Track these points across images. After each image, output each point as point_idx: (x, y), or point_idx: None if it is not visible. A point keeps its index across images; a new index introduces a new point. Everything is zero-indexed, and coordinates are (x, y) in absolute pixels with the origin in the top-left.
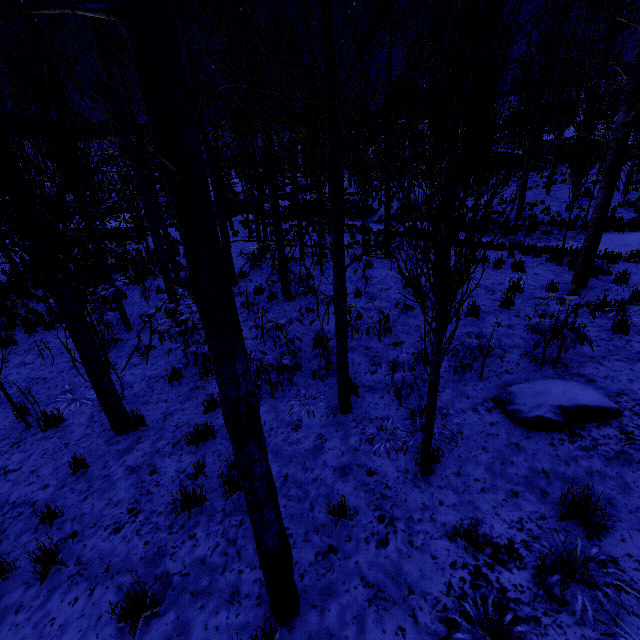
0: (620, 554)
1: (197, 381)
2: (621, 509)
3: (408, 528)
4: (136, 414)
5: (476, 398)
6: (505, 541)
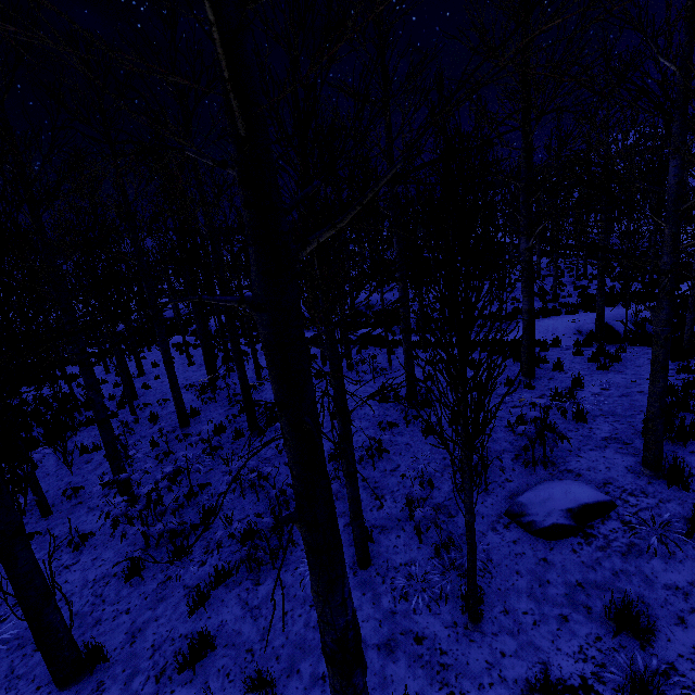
0: (673, 657)
1: (167, 570)
2: (654, 605)
3: None
4: (91, 646)
5: (490, 516)
6: (578, 680)
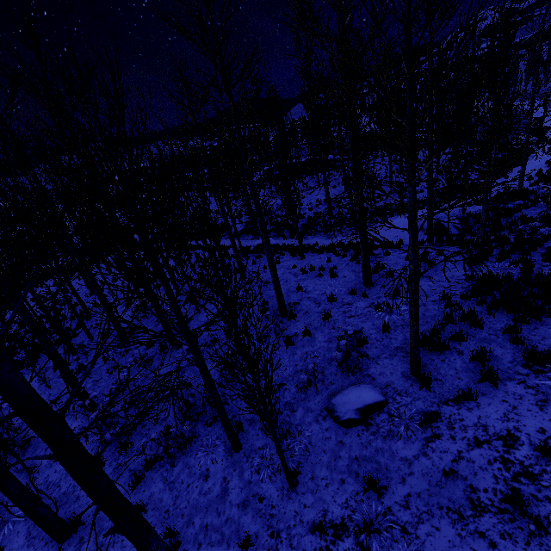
0: (392, 503)
1: (118, 459)
2: (392, 471)
3: (288, 535)
4: (73, 518)
5: (316, 410)
6: (340, 520)
